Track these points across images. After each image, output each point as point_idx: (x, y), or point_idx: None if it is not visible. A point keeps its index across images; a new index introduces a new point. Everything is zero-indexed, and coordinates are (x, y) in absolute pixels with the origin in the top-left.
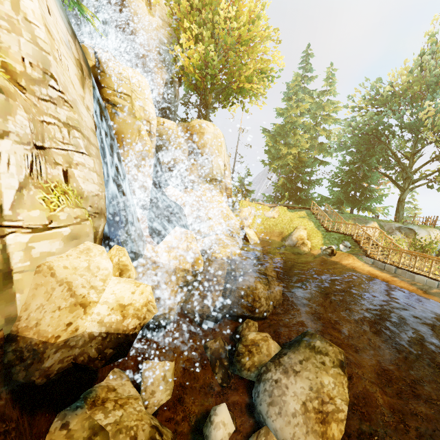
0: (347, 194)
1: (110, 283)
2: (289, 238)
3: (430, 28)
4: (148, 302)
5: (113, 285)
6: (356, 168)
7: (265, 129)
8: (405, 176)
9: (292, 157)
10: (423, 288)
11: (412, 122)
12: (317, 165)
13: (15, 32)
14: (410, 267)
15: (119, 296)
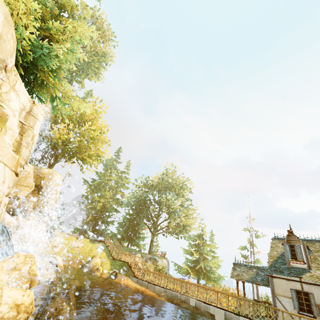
0: (127, 233)
1: (4, 291)
2: (87, 264)
3: (165, 166)
4: (32, 302)
5: (7, 292)
6: (134, 218)
7: (86, 180)
8: (155, 227)
9: (101, 204)
10: (158, 293)
11: (158, 200)
12: (113, 211)
13: (27, 147)
14: (153, 281)
15: (14, 299)
